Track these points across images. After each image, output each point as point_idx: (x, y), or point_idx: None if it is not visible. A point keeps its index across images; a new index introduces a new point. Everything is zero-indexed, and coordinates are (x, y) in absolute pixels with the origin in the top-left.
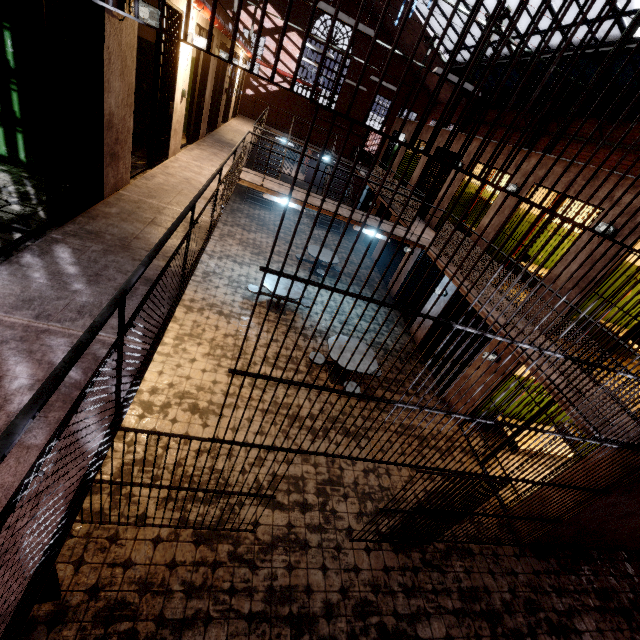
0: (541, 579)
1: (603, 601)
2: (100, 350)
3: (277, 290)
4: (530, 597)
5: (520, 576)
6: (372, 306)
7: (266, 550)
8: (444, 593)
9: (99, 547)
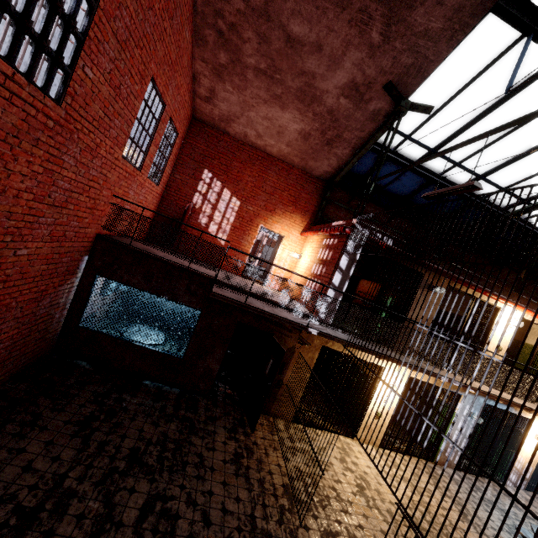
0: None
1: None
2: (325, 330)
3: None
4: None
5: None
6: None
7: (292, 534)
8: None
9: (271, 444)
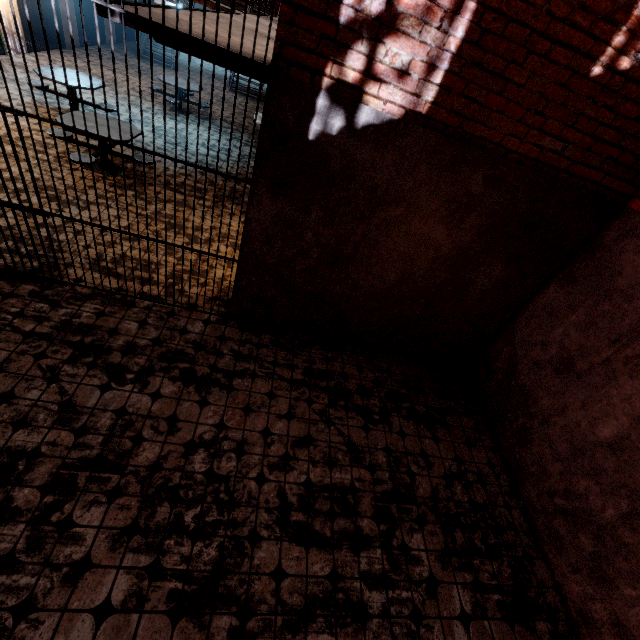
0: (225, 344)
1: (312, 378)
2: None
3: (50, 75)
4: (184, 350)
5: (190, 335)
6: (236, 144)
7: None
8: (33, 319)
9: None
